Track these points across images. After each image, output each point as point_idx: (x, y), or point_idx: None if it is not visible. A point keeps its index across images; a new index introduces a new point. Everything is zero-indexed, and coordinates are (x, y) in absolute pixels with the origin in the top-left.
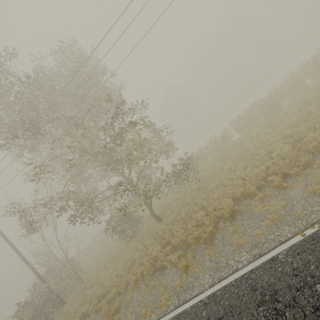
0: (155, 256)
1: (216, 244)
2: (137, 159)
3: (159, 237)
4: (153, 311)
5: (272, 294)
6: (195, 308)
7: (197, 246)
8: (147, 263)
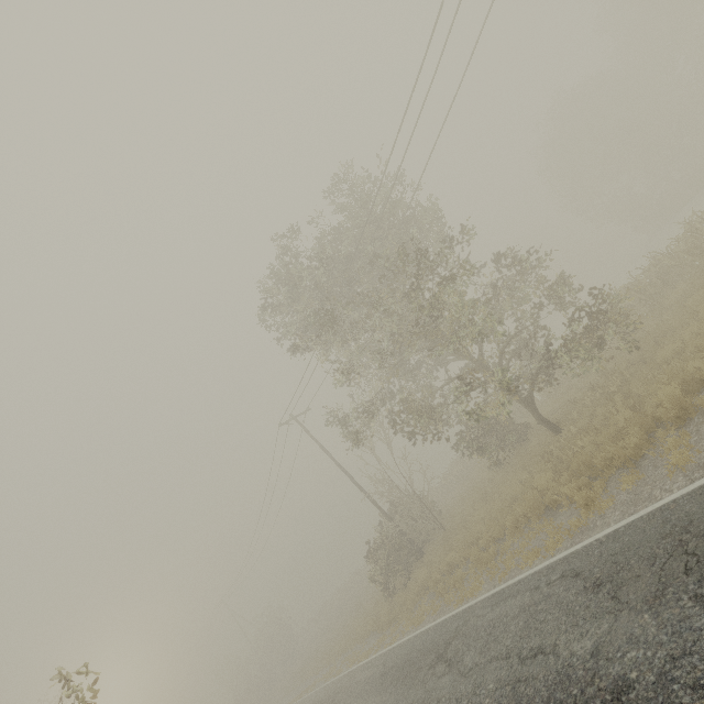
0: (543, 488)
1: (644, 467)
2: (478, 335)
3: (552, 460)
4: (538, 556)
5: (685, 525)
6: (587, 548)
7: (614, 471)
8: (530, 497)
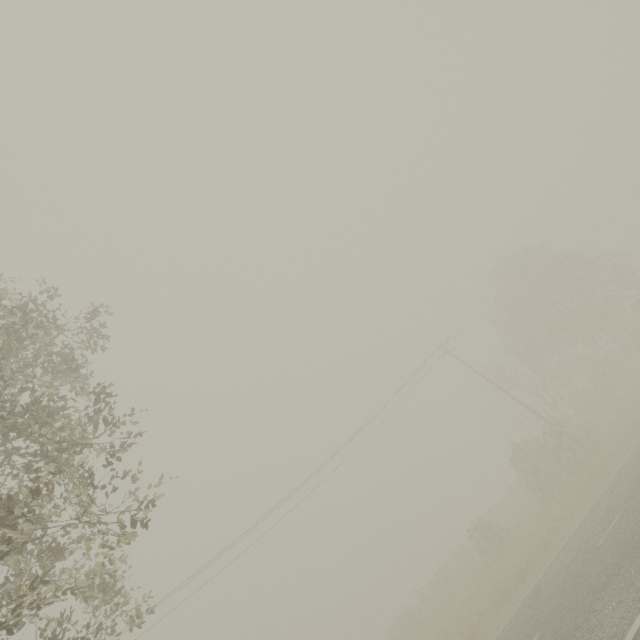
0: None
1: None
2: None
3: None
4: None
5: None
6: None
7: None
8: None
